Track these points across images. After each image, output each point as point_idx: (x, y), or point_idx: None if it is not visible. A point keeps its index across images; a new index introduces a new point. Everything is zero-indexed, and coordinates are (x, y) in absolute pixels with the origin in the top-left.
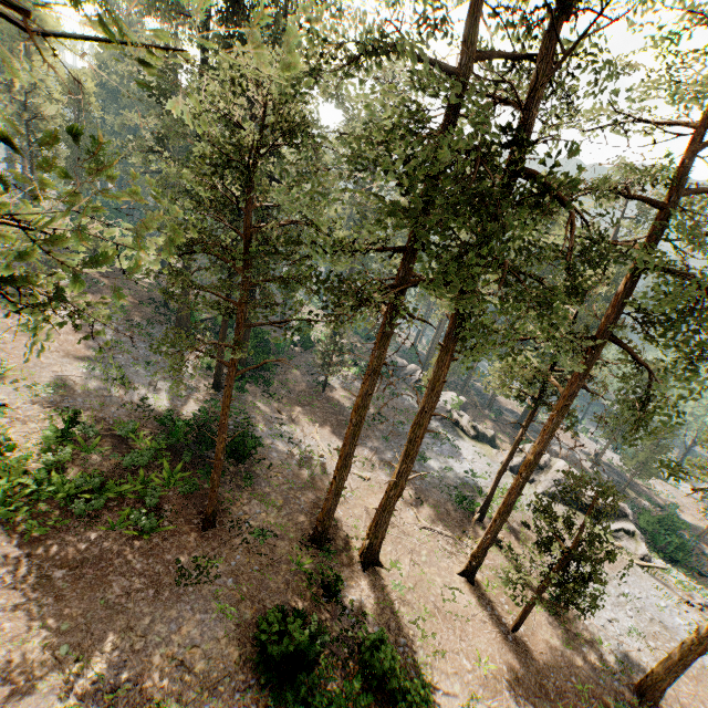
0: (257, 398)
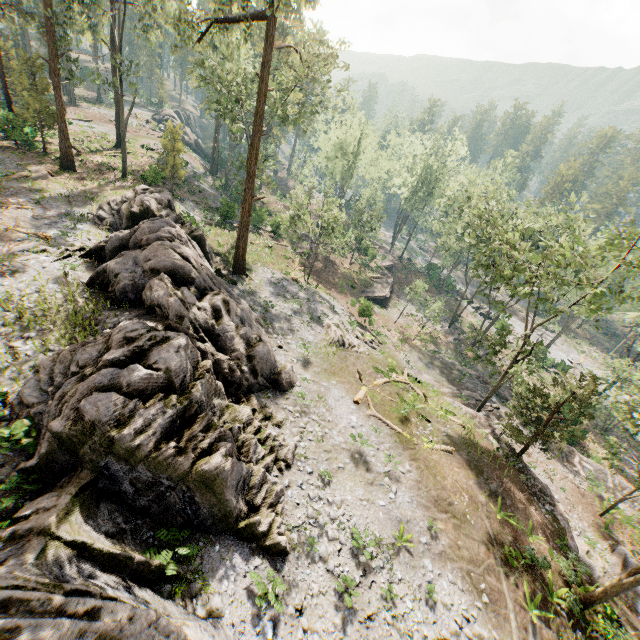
0: None
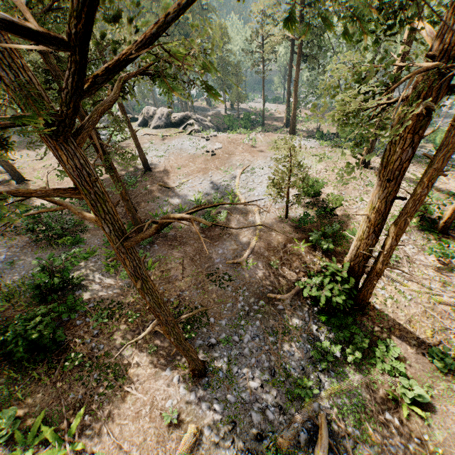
0: None
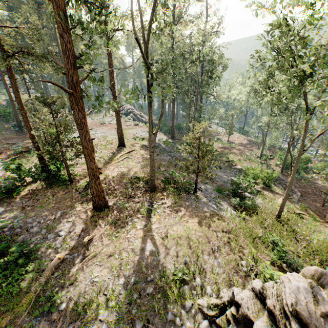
0: None
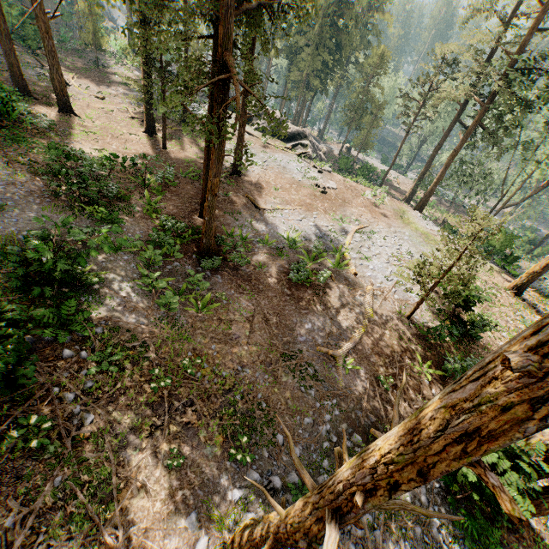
0: (21, 53)
